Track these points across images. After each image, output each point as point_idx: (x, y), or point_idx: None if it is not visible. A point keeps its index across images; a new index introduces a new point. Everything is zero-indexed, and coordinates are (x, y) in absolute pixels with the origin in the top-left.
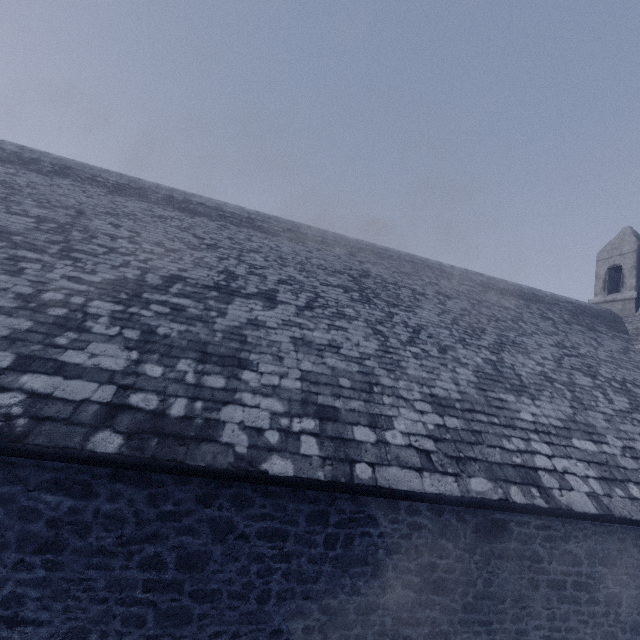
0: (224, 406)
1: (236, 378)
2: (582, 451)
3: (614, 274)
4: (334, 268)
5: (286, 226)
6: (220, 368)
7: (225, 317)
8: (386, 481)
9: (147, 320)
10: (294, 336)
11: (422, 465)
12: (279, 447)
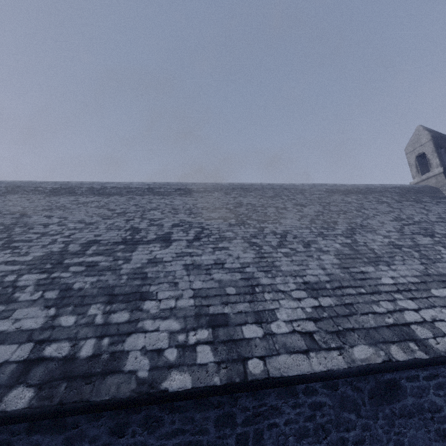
0: (128, 337)
1: (138, 309)
2: (442, 298)
3: (421, 160)
4: (214, 206)
5: (176, 187)
6: (125, 304)
7: (130, 262)
8: (277, 370)
9: (66, 280)
10: (186, 263)
11: (307, 346)
12: (177, 362)
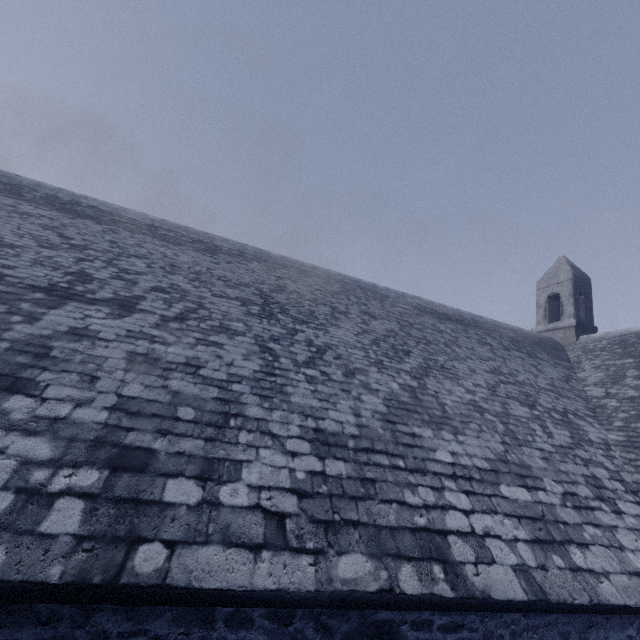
0: None
1: None
2: (512, 502)
3: (554, 303)
4: (240, 281)
5: (197, 237)
6: None
7: (34, 323)
8: (186, 574)
9: None
10: (135, 351)
11: (265, 539)
12: None
